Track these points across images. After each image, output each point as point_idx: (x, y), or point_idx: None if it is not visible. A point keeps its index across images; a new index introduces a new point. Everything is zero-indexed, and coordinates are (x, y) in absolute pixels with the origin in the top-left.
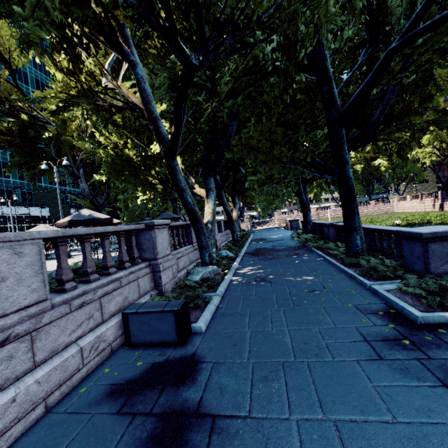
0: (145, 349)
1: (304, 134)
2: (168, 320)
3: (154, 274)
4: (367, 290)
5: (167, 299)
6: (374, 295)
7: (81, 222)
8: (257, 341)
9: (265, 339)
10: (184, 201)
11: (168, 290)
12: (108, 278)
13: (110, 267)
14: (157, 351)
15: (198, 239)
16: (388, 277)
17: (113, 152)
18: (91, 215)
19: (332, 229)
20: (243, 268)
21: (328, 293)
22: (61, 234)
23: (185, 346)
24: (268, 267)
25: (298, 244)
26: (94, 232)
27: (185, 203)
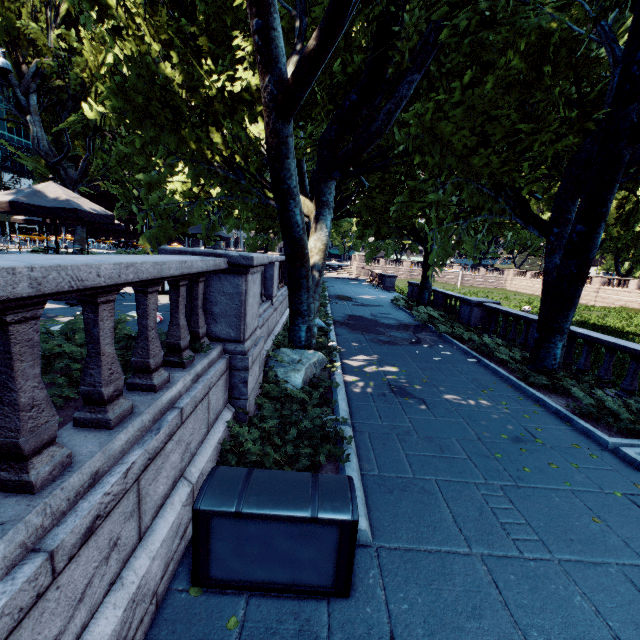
0: (252, 605)
1: (550, 141)
2: (321, 540)
3: (232, 373)
4: (614, 455)
5: (272, 444)
6: (637, 472)
7: (43, 212)
8: (522, 603)
9: (533, 593)
10: (287, 219)
11: (251, 405)
12: (153, 405)
13: (154, 370)
14: (287, 619)
15: (294, 296)
16: (637, 433)
17: (142, 60)
18: (68, 201)
19: (477, 311)
20: (351, 356)
21: (551, 451)
22: (27, 288)
23: (356, 604)
24: (395, 361)
25: (413, 320)
26: (136, 279)
27: (287, 222)
